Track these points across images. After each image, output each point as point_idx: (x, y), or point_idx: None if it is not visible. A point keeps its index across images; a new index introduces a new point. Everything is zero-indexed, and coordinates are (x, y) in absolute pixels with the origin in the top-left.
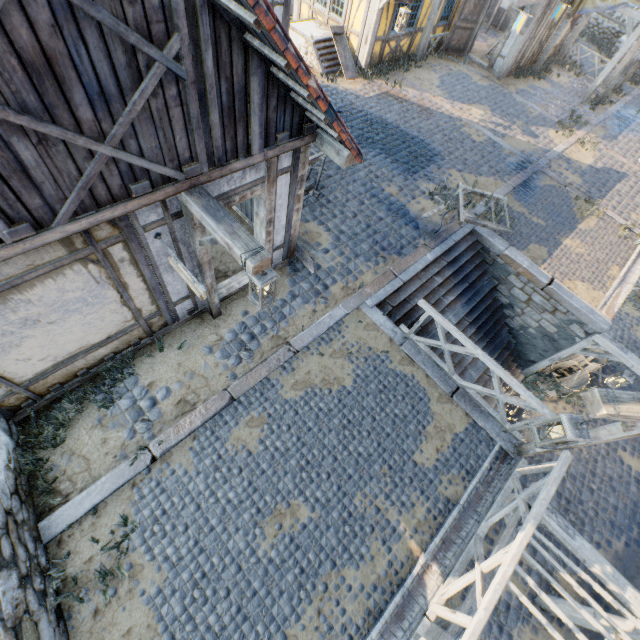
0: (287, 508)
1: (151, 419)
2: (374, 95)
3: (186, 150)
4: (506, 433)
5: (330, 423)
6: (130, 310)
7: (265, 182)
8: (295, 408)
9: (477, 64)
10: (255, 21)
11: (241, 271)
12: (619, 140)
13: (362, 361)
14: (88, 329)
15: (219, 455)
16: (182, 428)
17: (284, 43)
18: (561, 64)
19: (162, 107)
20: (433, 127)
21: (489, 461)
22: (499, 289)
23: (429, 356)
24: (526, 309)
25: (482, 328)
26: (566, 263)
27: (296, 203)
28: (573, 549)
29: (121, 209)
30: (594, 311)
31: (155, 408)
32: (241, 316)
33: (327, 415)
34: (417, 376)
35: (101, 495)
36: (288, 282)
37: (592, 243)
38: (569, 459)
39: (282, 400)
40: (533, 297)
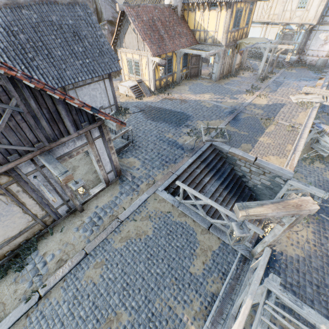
0: (114, 316)
1: (42, 273)
2: (159, 100)
3: (34, 138)
4: (243, 245)
5: (140, 258)
6: (30, 215)
7: (88, 144)
8: (121, 252)
9: (205, 78)
10: (35, 87)
11: (95, 187)
12: (278, 91)
13: (157, 219)
14: (7, 229)
15: (77, 288)
16: (57, 275)
17: (53, 91)
18: (243, 69)
19: (16, 124)
20: (187, 106)
21: (235, 264)
22: (235, 169)
23: (192, 209)
24: (251, 175)
25: (232, 190)
26: (262, 149)
27: (111, 150)
28: (305, 316)
29: (5, 168)
30: (282, 168)
31: (45, 266)
32: (94, 209)
33: (138, 253)
34: (188, 222)
35: (7, 325)
36: (119, 187)
37: (274, 137)
38: (269, 252)
39: (114, 249)
40: (251, 169)
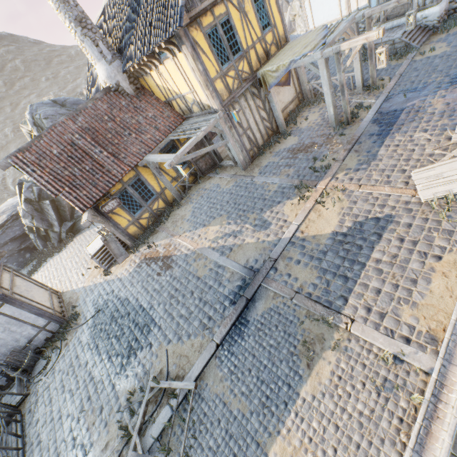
0: None
1: None
2: (133, 269)
3: None
4: None
5: None
6: None
7: None
8: None
9: (229, 166)
10: None
11: None
12: (380, 156)
13: None
14: None
15: None
16: None
17: None
18: (309, 103)
19: None
20: (165, 281)
21: None
22: None
23: None
24: None
25: None
26: None
27: None
28: None
29: None
30: None
31: None
32: None
33: None
34: None
35: None
36: None
37: (322, 434)
38: None
39: None
40: None
